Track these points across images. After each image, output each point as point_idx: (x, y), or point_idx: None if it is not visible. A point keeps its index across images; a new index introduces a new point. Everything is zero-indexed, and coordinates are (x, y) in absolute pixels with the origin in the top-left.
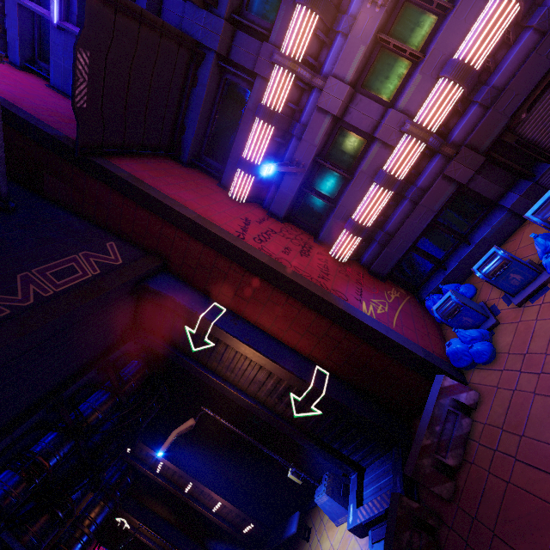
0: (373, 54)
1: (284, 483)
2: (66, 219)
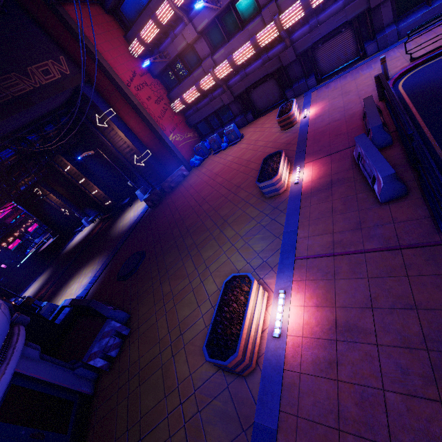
0: (213, 23)
1: (127, 190)
2: (35, 29)
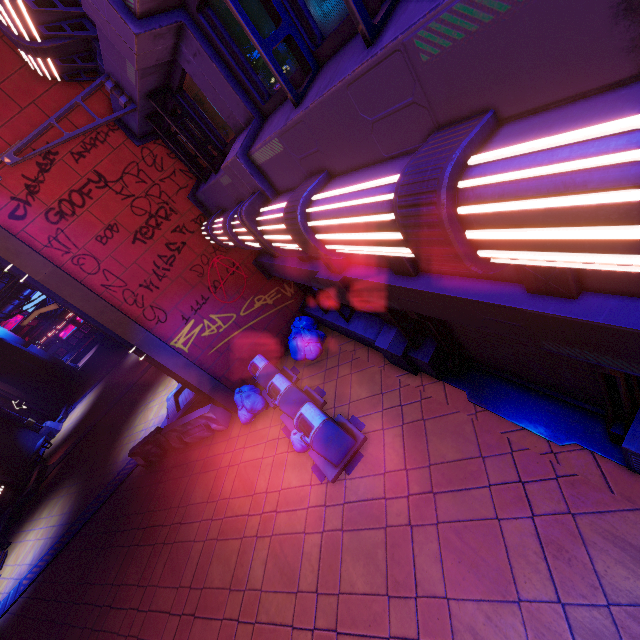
0: None
1: None
2: None
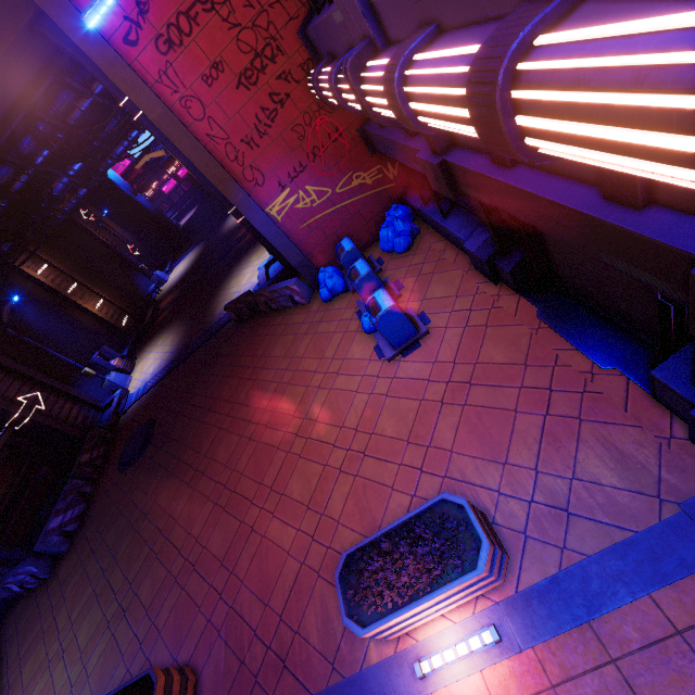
0: None
1: None
2: None
